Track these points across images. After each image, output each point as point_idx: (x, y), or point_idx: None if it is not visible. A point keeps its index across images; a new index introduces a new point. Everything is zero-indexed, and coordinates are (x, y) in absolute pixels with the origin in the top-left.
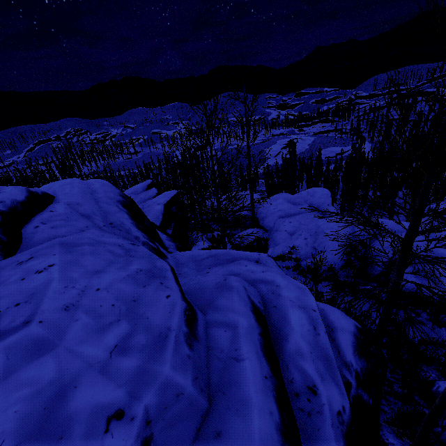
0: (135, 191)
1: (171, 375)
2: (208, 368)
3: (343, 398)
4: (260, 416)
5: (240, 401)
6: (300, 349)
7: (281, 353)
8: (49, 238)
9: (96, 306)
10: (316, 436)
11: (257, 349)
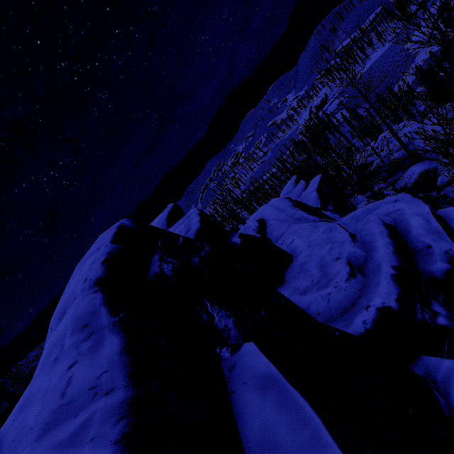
0: (288, 191)
1: (349, 249)
2: (364, 247)
3: (450, 246)
4: (383, 250)
5: (377, 250)
6: (418, 233)
7: (408, 238)
8: (280, 235)
9: (317, 244)
10: (429, 260)
11: (385, 237)
